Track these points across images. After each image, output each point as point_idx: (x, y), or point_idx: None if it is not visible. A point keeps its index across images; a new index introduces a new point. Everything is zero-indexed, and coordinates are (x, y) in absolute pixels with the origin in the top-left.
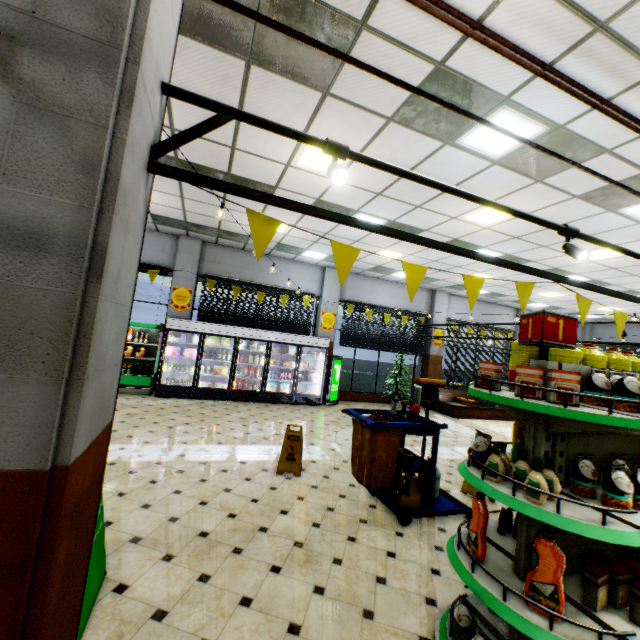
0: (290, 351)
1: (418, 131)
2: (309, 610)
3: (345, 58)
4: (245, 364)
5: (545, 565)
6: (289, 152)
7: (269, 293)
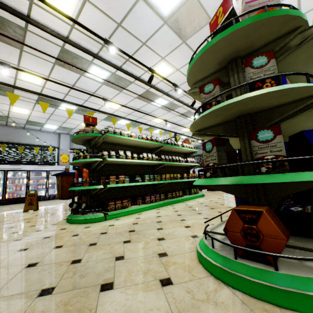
0: (43, 174)
1: (68, 69)
2: (21, 224)
3: (11, 38)
4: (14, 185)
5: (84, 174)
6: (14, 72)
7: (27, 147)
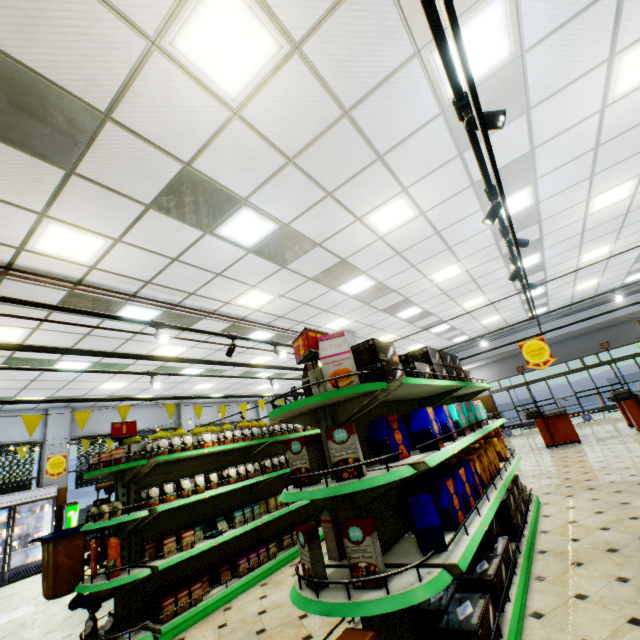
0: None
1: (79, 315)
2: None
3: None
4: None
5: (111, 550)
6: None
7: None
